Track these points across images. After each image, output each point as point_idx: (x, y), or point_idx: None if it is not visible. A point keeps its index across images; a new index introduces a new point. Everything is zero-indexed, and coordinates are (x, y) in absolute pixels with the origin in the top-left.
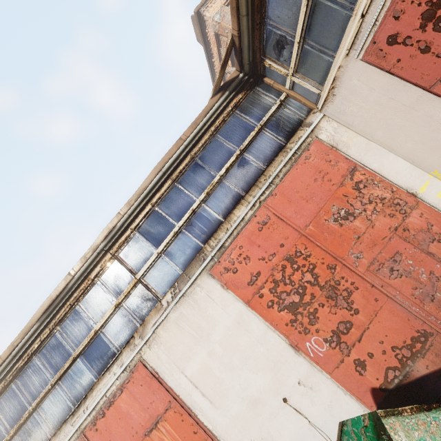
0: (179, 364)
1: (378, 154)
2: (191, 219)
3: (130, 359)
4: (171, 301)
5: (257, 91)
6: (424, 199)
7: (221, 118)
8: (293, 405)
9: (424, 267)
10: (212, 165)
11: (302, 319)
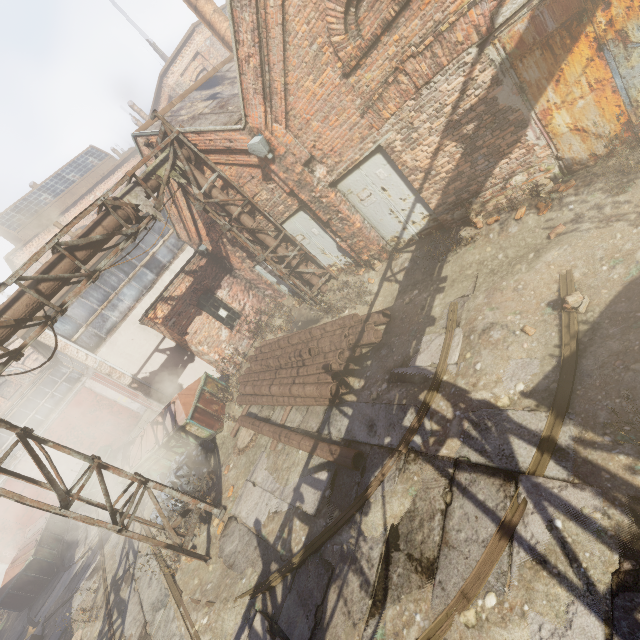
0: (28, 473)
1: (106, 390)
2: (29, 422)
3: (3, 479)
4: (22, 454)
5: (59, 367)
6: (119, 402)
7: (42, 380)
8: (75, 470)
9: (117, 421)
10: (39, 399)
11: (78, 445)
